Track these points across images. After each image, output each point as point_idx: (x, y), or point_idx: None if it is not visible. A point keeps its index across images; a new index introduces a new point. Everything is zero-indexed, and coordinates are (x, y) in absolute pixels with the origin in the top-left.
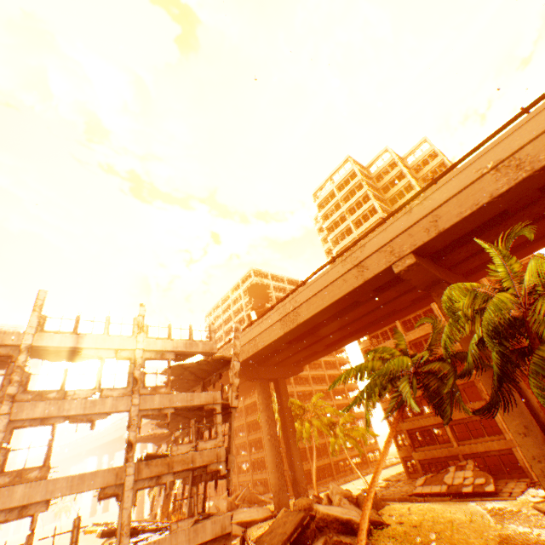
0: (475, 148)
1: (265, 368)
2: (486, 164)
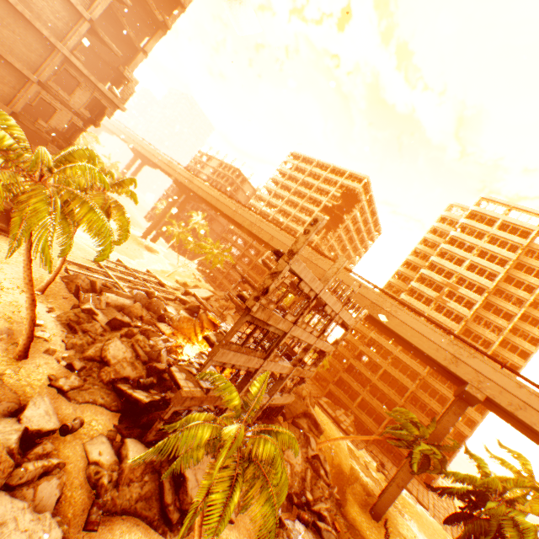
0: None
1: None
2: None
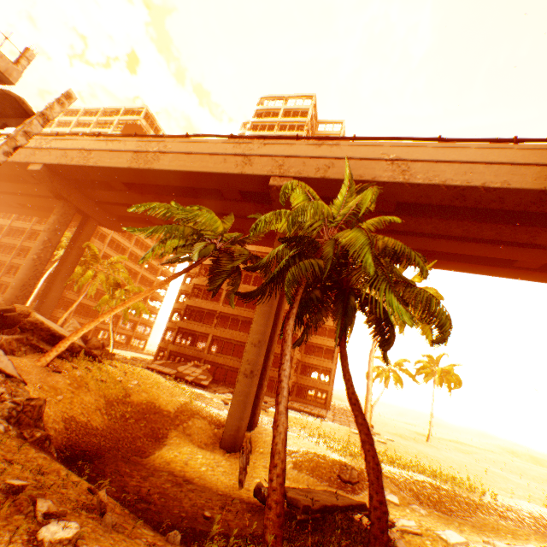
0: (396, 138)
1: (83, 197)
2: (391, 154)
